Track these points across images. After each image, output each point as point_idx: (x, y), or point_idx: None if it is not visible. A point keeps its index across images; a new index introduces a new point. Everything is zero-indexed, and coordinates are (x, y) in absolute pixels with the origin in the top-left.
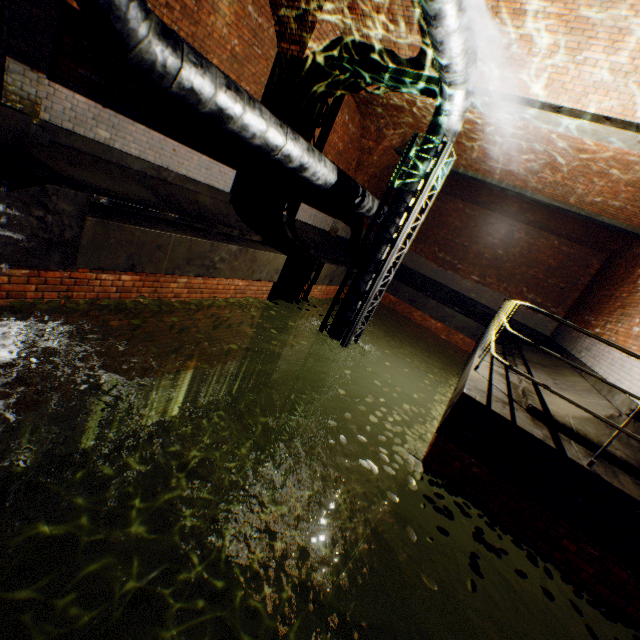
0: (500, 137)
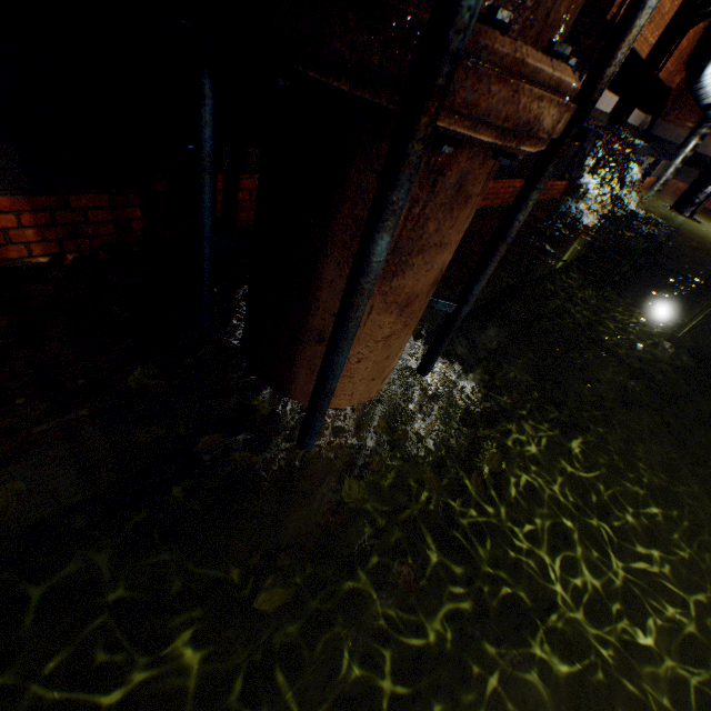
0: None
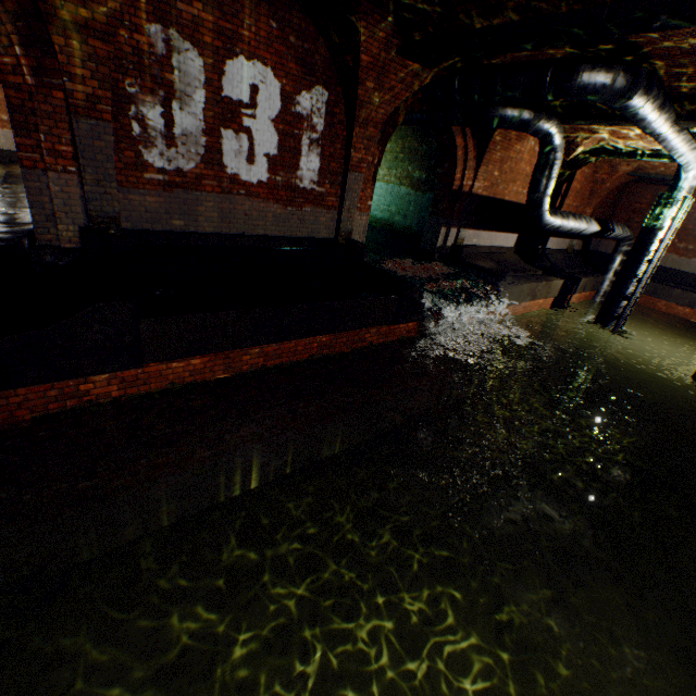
0: None
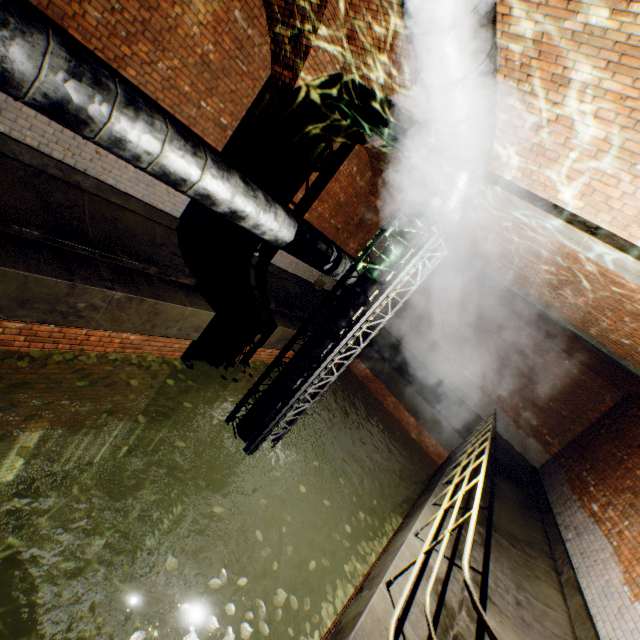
0: (518, 237)
